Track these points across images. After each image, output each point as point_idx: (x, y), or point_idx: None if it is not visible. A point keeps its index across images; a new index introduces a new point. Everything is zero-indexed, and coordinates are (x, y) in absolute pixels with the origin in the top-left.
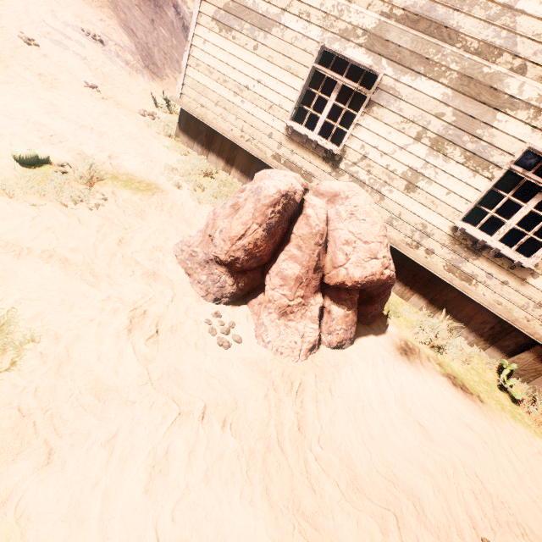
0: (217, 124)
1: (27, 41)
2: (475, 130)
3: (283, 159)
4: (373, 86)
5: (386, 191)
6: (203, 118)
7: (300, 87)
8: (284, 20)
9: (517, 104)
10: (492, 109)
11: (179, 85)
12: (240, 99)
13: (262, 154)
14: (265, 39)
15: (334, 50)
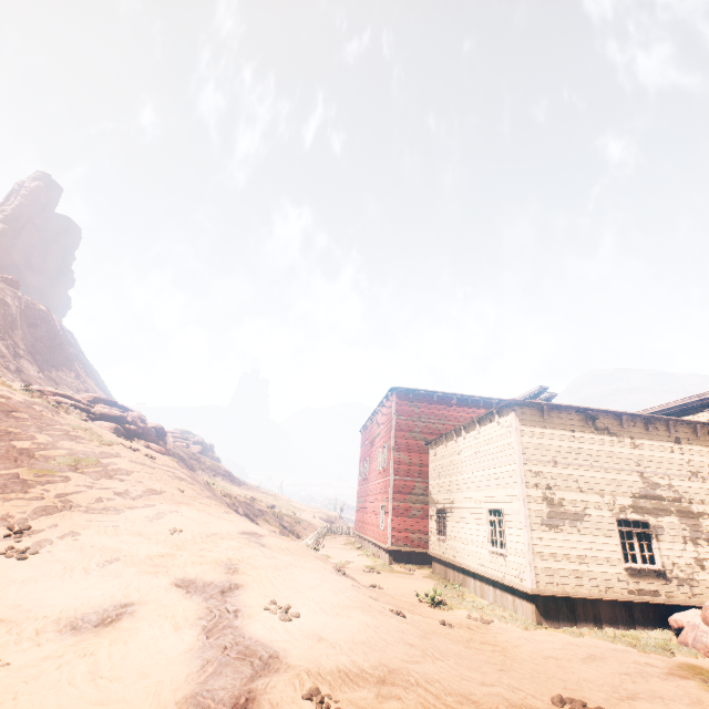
0: (579, 591)
1: (404, 614)
2: (699, 529)
3: (635, 591)
4: (648, 527)
5: (696, 576)
6: (567, 592)
7: (617, 542)
8: (587, 512)
9: (700, 514)
10: (695, 518)
11: (531, 577)
12: (585, 565)
13: (624, 595)
14: (582, 524)
15: (622, 518)
